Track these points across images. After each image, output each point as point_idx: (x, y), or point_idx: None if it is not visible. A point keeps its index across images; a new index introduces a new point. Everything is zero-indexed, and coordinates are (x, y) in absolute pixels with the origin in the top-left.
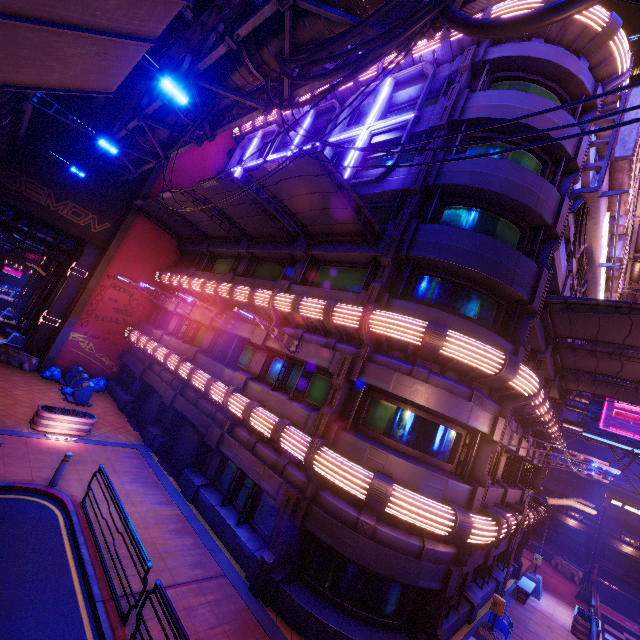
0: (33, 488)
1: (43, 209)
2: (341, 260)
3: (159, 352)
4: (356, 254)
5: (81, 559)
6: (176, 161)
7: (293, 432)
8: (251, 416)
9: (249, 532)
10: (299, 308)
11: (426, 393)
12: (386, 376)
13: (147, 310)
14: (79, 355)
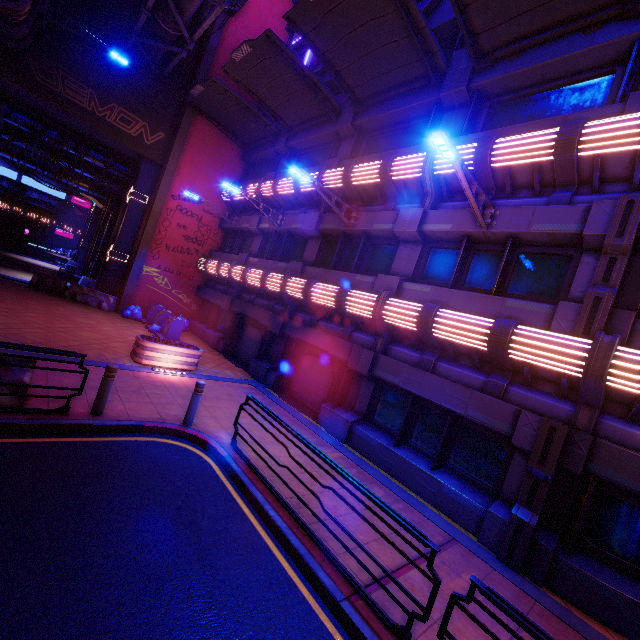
0: (166, 428)
1: (88, 115)
2: (543, 78)
3: (251, 274)
4: (590, 49)
5: (274, 526)
6: (229, 38)
7: (536, 332)
8: (435, 322)
9: (454, 479)
10: (491, 156)
11: None
12: None
13: (218, 238)
14: (155, 292)
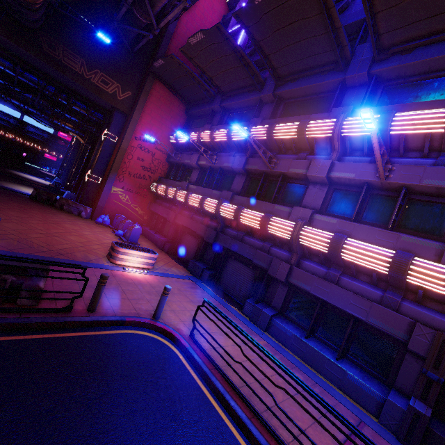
0: (141, 322)
1: (79, 77)
2: (429, 69)
3: (192, 198)
4: None
5: (235, 415)
6: (181, 27)
7: (432, 264)
8: (343, 248)
9: (355, 368)
10: (391, 126)
11: None
12: None
13: (165, 168)
14: (119, 206)
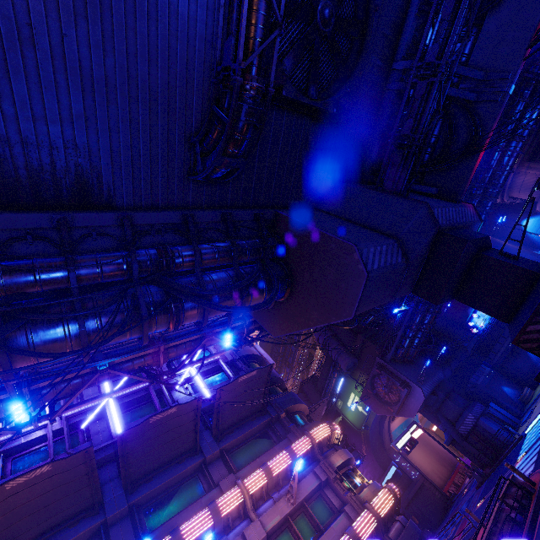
0: None
1: None
2: (246, 438)
3: None
4: (259, 425)
5: None
6: None
7: (357, 522)
8: None
9: None
10: (272, 471)
11: (346, 452)
12: (337, 456)
13: None
14: None
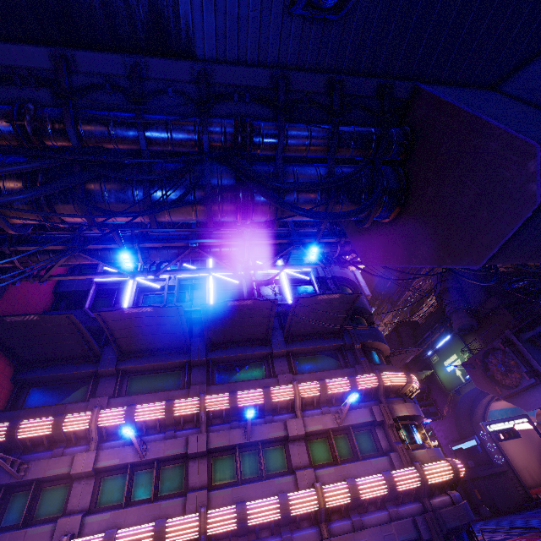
0: None
1: None
2: (314, 351)
3: (127, 538)
4: (330, 345)
5: None
6: None
7: (399, 472)
8: (360, 490)
9: None
10: (328, 388)
11: (416, 408)
12: (403, 407)
13: None
14: None
